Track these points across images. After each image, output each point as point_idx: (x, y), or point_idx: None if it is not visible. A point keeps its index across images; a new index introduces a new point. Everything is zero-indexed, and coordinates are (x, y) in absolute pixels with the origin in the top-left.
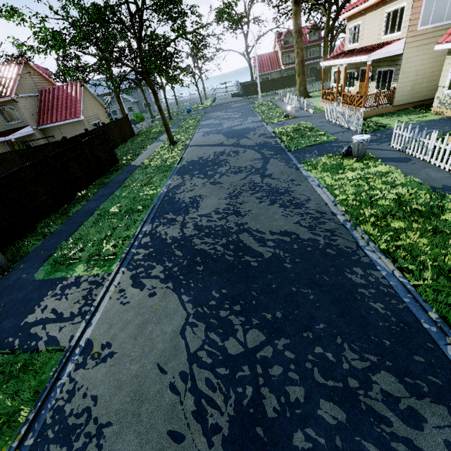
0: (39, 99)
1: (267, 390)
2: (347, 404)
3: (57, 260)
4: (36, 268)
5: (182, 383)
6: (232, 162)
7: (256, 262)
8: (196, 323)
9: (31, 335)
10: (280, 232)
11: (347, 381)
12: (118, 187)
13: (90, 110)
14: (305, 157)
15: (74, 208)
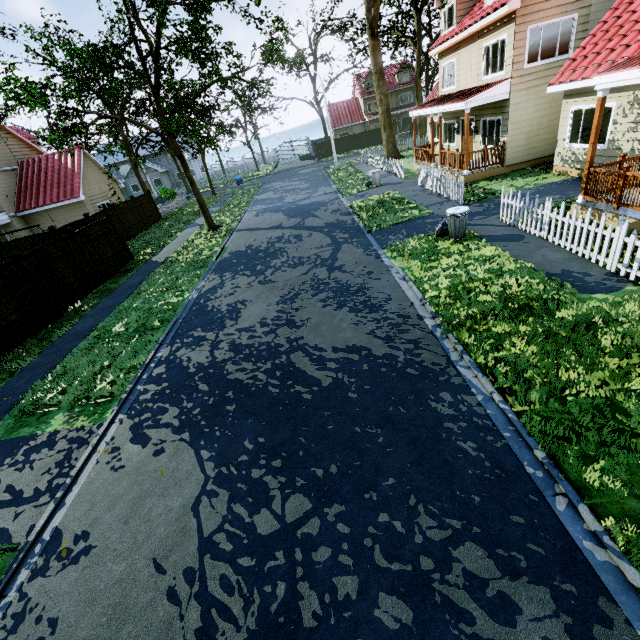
0: (18, 174)
1: (306, 586)
2: (415, 597)
3: (25, 409)
4: None
5: (187, 586)
6: (291, 251)
7: (309, 393)
8: (217, 490)
9: None
10: (346, 347)
11: (418, 562)
12: (129, 295)
13: (95, 186)
14: (389, 240)
15: (61, 329)
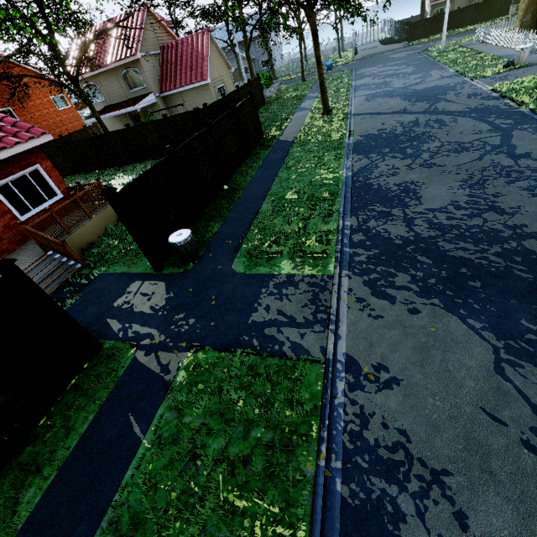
0: (160, 58)
1: None
2: None
3: (251, 252)
4: (229, 259)
5: None
6: (440, 136)
7: None
8: (518, 362)
9: (268, 337)
10: None
11: None
12: (280, 168)
13: (215, 70)
14: None
15: (235, 191)
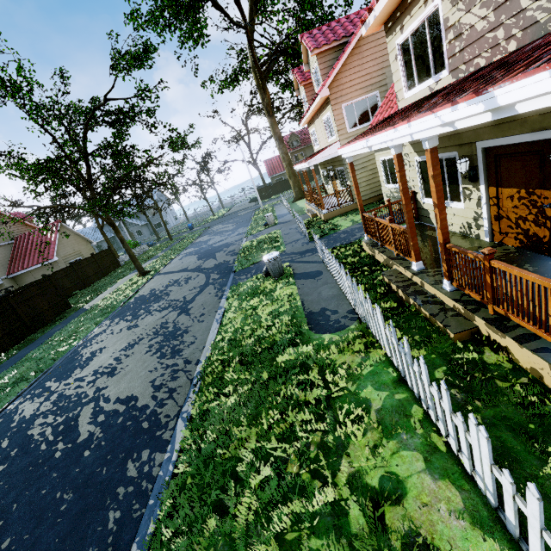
0: (13, 246)
1: None
2: None
3: None
4: None
5: None
6: (172, 294)
7: (61, 451)
8: None
9: None
10: (125, 397)
11: None
12: (40, 344)
13: (69, 248)
14: (239, 279)
15: None
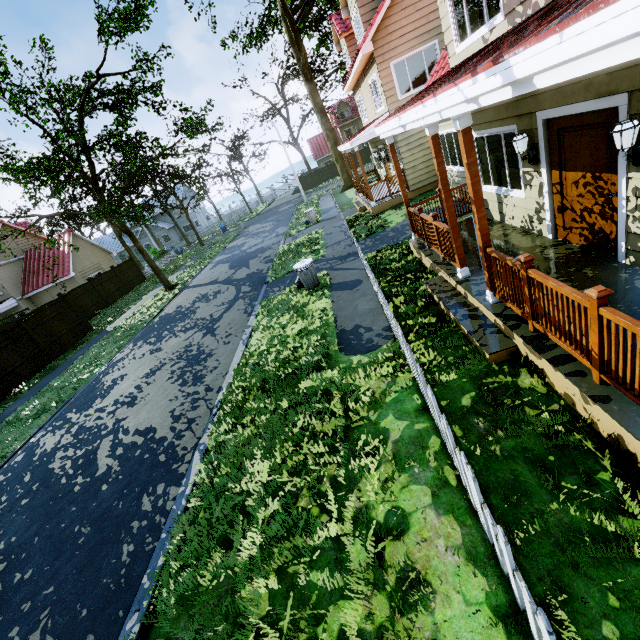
0: (24, 262)
1: None
2: None
3: None
4: None
5: None
6: (199, 311)
7: (80, 485)
8: None
9: None
10: (144, 429)
11: None
12: (61, 372)
13: (86, 261)
14: (272, 292)
15: None
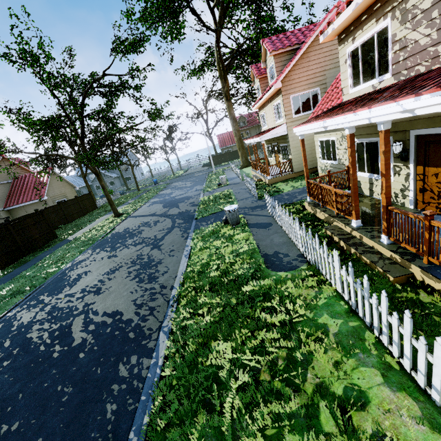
0: (11, 185)
1: None
2: None
3: None
4: None
5: None
6: (144, 233)
7: (59, 352)
8: None
9: None
10: (111, 312)
11: None
12: (32, 265)
13: (57, 190)
14: (201, 225)
15: None
